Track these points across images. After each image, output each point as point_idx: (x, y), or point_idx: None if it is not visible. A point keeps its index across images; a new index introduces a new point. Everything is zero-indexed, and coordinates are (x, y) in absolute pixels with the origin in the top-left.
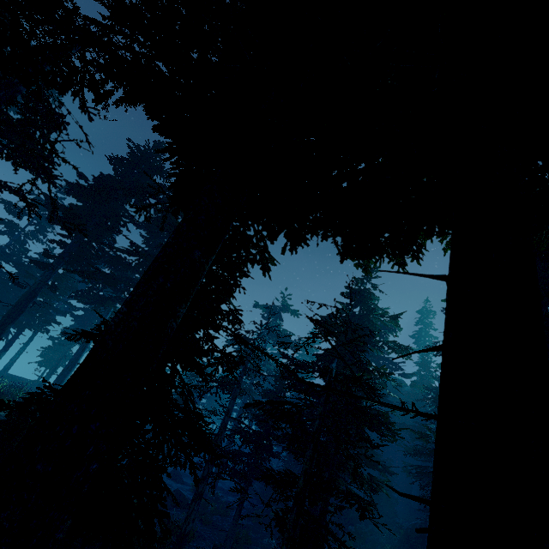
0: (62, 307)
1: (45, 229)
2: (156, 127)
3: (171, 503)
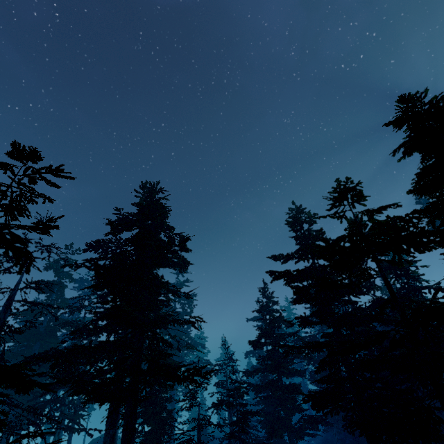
0: None
1: None
2: None
3: None
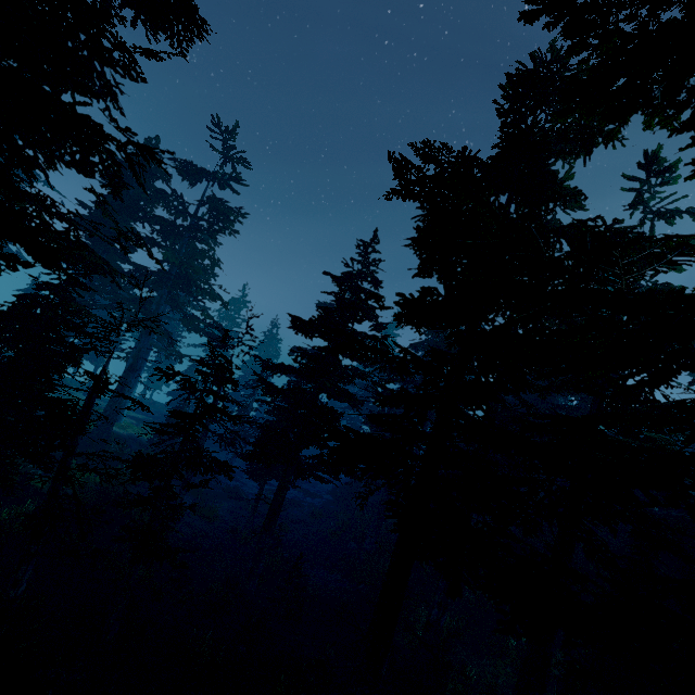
0: None
1: None
2: None
3: (227, 496)
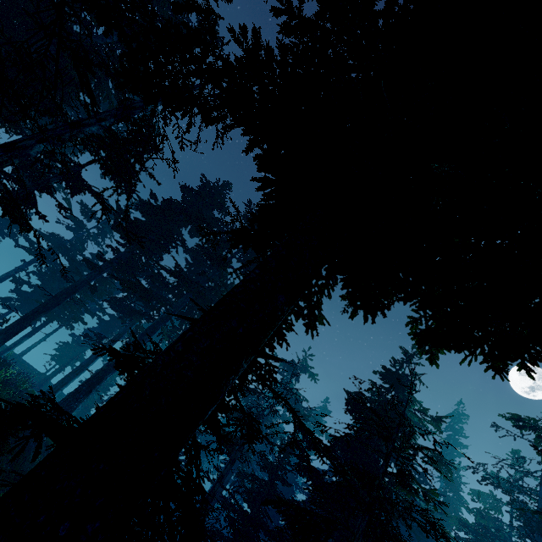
0: (93, 308)
1: (106, 234)
2: (259, 156)
3: None
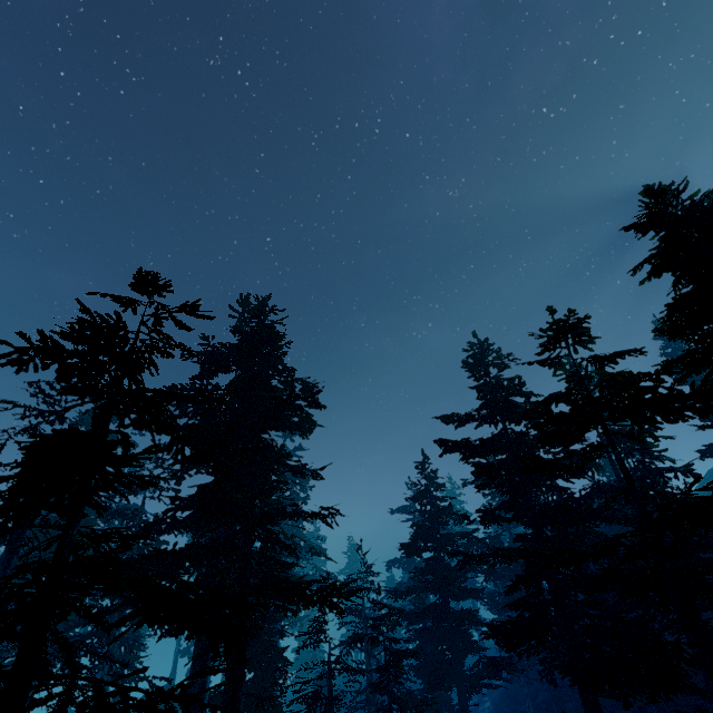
0: None
1: None
2: None
3: None
